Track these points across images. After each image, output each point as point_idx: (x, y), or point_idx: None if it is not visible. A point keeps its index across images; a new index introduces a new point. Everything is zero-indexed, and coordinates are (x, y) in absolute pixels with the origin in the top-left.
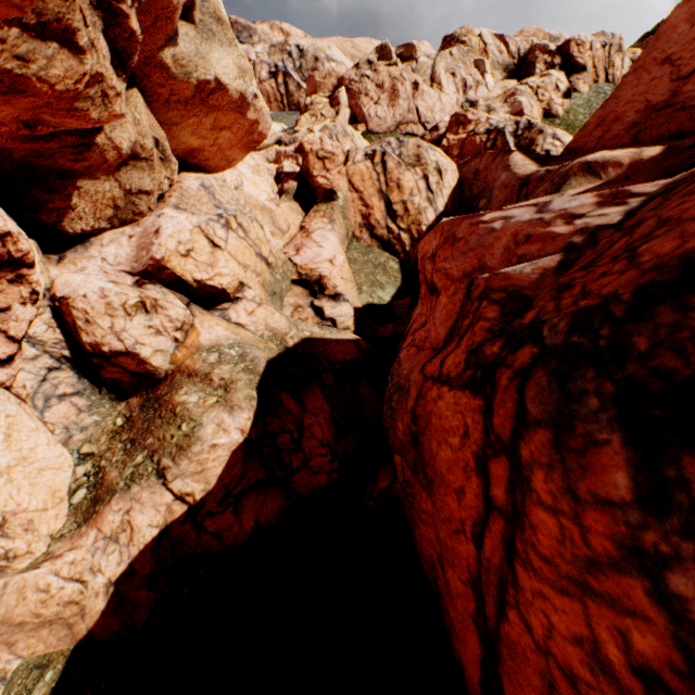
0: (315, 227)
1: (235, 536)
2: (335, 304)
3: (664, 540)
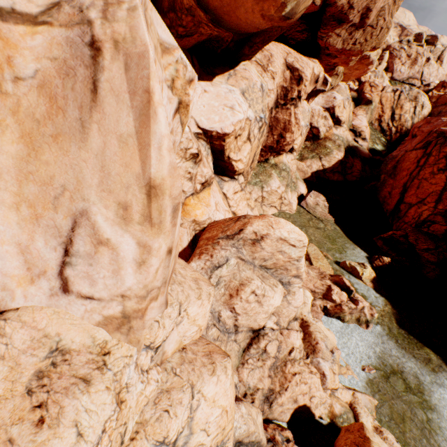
0: (359, 114)
1: (331, 179)
2: (362, 142)
3: None
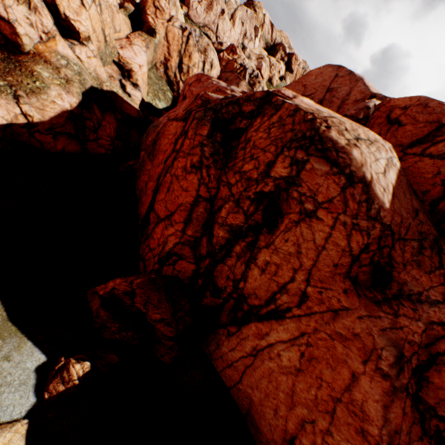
0: (137, 43)
1: (51, 148)
2: (133, 89)
3: (207, 143)
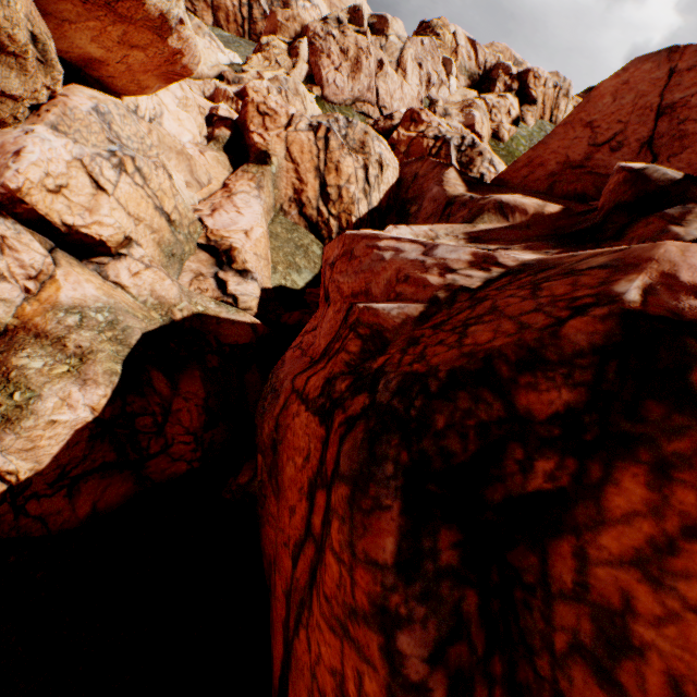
0: (240, 189)
1: (64, 522)
2: (241, 280)
3: (405, 603)
